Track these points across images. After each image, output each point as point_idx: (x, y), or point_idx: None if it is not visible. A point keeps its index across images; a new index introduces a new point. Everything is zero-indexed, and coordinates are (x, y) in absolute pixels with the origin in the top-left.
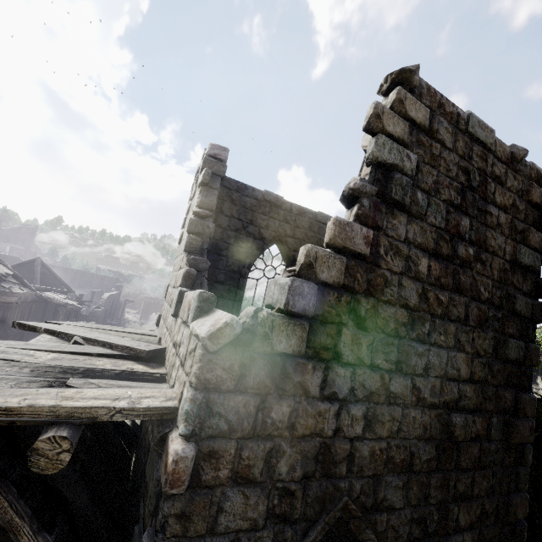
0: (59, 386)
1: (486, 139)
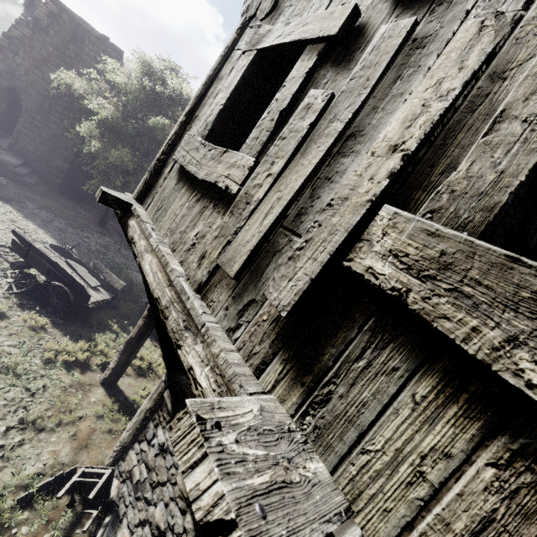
0: None
1: (86, 27)
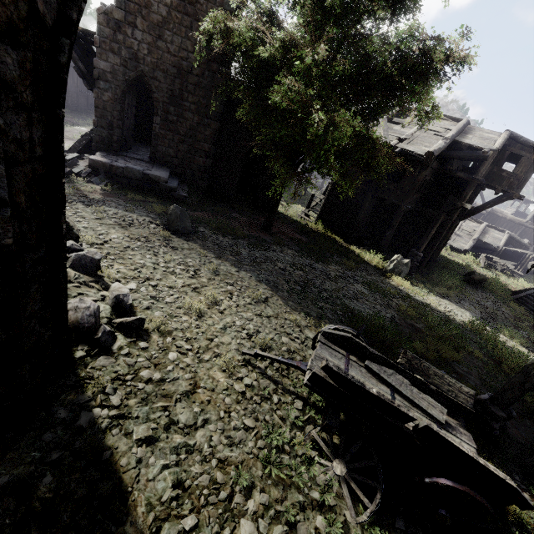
0: None
1: None
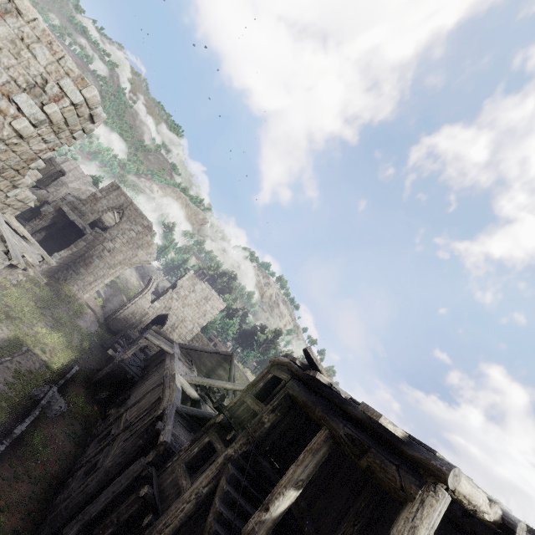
0: (25, 237)
1: None
